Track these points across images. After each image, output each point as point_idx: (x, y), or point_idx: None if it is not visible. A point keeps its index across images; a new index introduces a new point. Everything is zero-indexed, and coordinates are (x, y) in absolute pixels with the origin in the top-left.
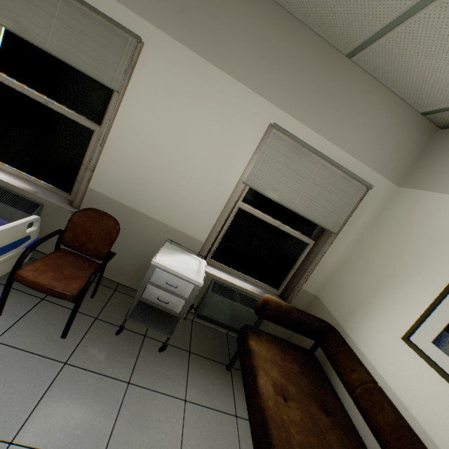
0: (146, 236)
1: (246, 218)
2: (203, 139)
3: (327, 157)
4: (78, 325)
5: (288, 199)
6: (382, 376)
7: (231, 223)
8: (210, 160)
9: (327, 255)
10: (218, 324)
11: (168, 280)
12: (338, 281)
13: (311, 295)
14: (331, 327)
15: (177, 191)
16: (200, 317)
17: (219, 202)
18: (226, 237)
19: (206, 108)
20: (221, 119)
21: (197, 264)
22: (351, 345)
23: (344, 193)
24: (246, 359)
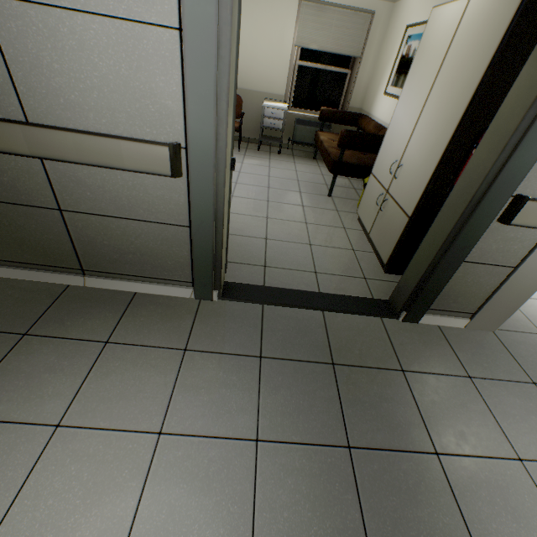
0: (254, 103)
1: (304, 71)
2: (266, 28)
3: (339, 5)
4: (241, 150)
5: (324, 46)
6: (378, 118)
7: (296, 78)
8: (273, 40)
9: (360, 76)
10: (306, 145)
11: (272, 112)
12: (369, 91)
13: (357, 110)
14: (362, 115)
15: (262, 68)
16: (295, 143)
17: (285, 66)
18: (296, 89)
19: (262, 7)
20: (272, 10)
21: (283, 105)
22: (371, 117)
23: (357, 26)
24: (316, 138)
